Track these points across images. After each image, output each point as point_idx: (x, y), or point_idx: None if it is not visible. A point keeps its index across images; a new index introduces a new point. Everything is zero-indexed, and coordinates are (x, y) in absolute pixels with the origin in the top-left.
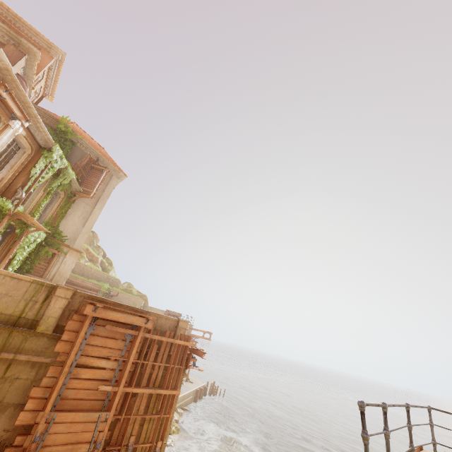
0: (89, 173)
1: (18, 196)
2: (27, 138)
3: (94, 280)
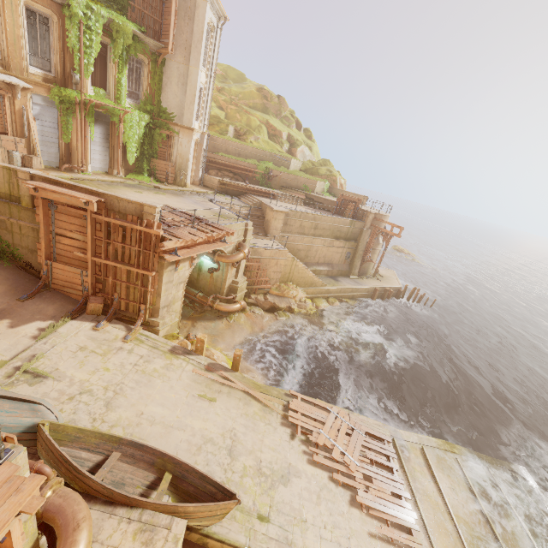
0: (163, 12)
1: (73, 81)
2: (37, 2)
3: (253, 160)
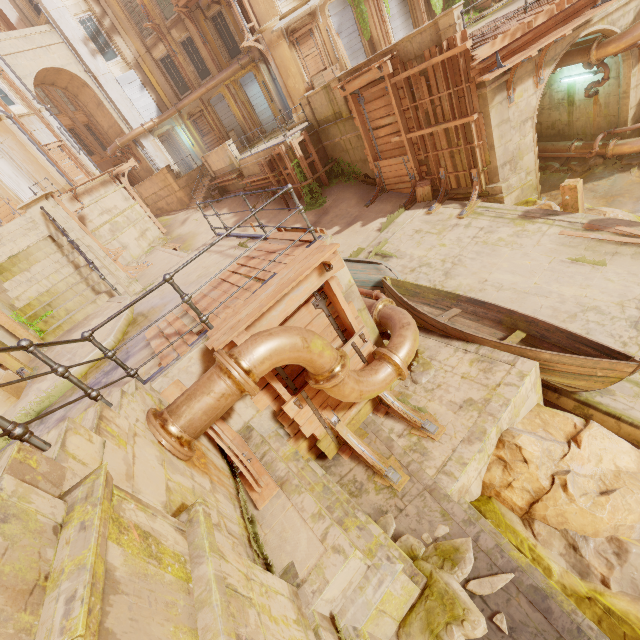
0: None
1: None
2: None
3: None
